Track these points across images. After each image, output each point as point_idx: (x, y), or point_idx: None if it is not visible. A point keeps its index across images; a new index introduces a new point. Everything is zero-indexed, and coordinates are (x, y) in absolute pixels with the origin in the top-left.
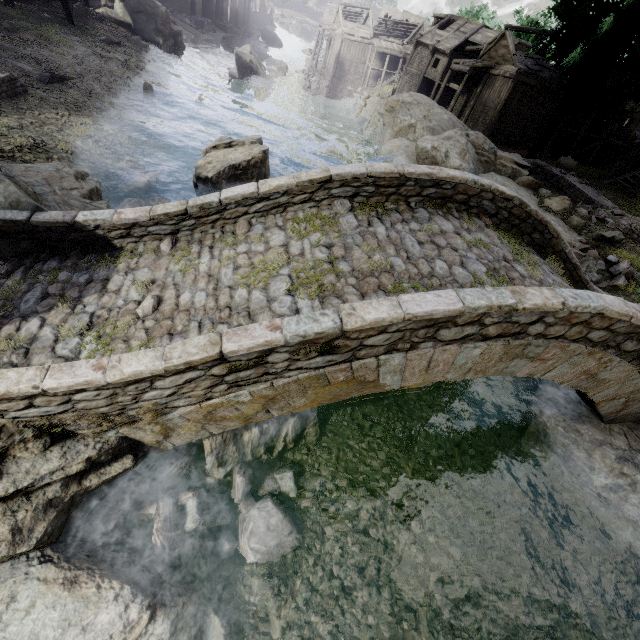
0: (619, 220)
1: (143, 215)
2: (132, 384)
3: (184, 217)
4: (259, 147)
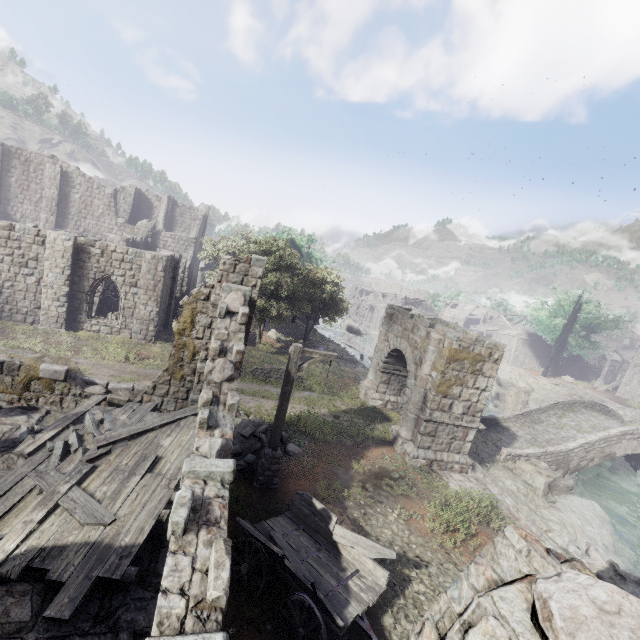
0: (624, 410)
1: (512, 415)
2: (570, 450)
3: (521, 415)
4: None
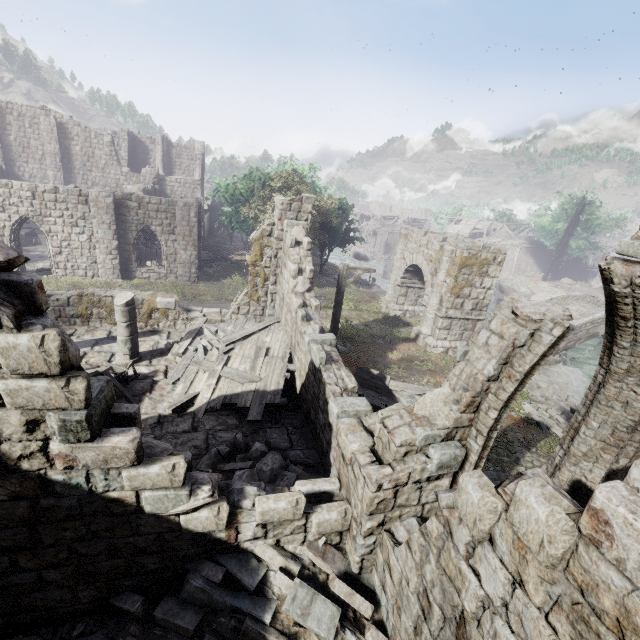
0: None
1: None
2: None
3: None
4: None
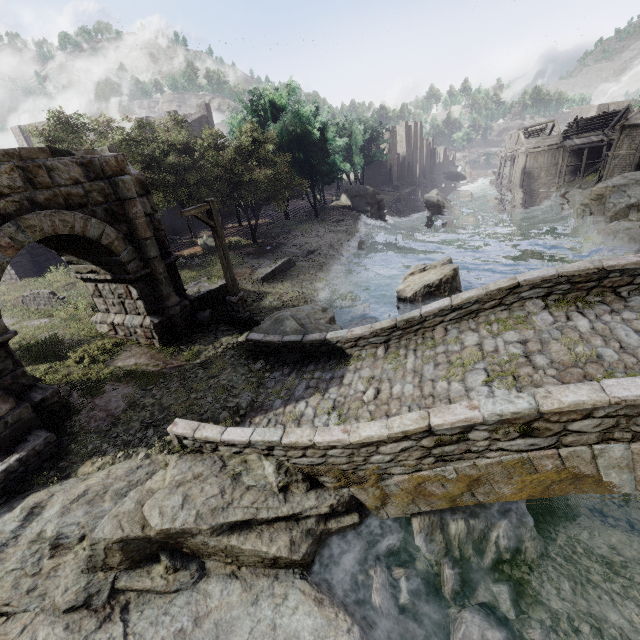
0: None
1: (366, 331)
2: (364, 446)
3: (394, 329)
4: (449, 266)
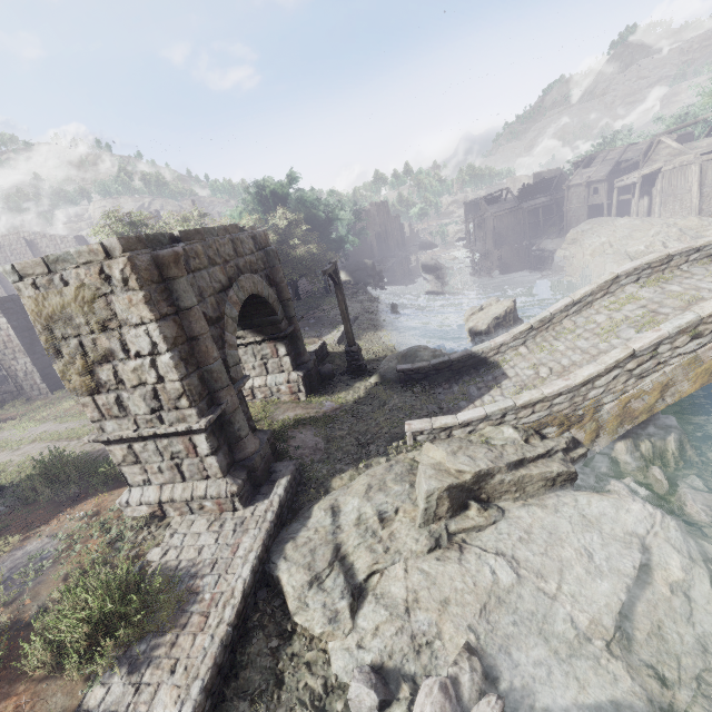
0: None
1: (507, 337)
2: (584, 386)
3: (530, 331)
4: (506, 301)
